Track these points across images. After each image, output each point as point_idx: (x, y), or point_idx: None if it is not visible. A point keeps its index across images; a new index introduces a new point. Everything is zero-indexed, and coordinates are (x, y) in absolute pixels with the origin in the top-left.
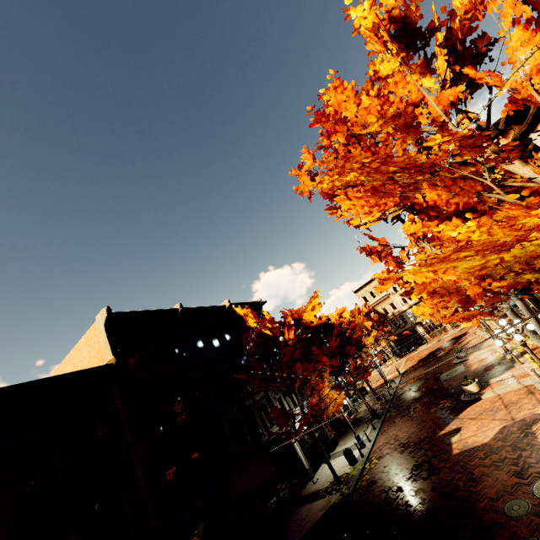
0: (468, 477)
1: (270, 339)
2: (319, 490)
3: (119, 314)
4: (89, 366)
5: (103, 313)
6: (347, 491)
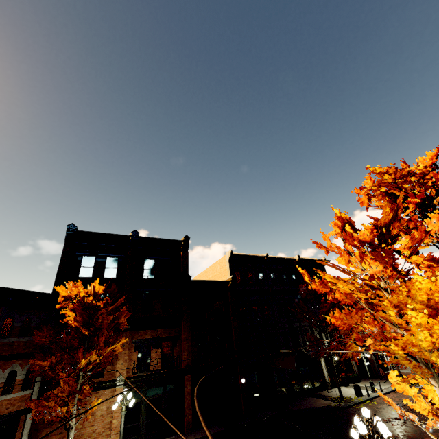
0: (417, 438)
1: (316, 294)
2: (328, 396)
3: (235, 255)
4: (219, 275)
5: (229, 253)
6: (342, 405)
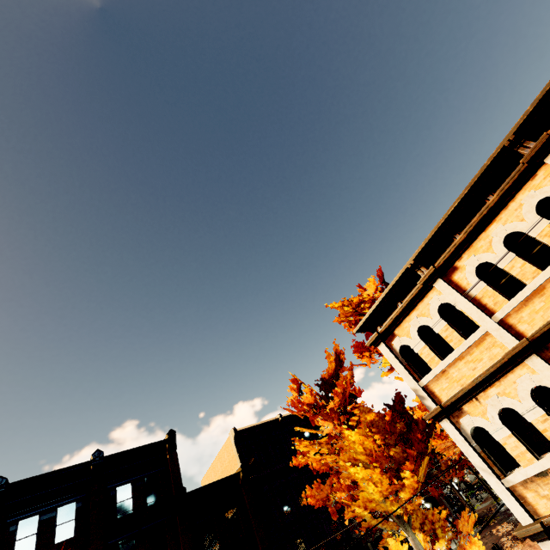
0: None
1: None
2: None
3: (241, 431)
4: (229, 466)
5: (232, 432)
6: None
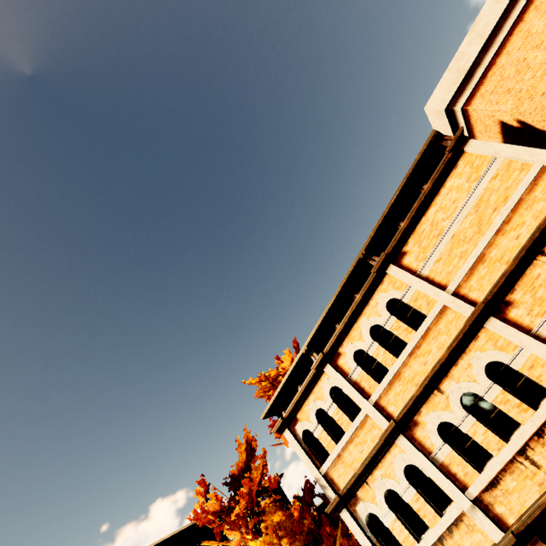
0: None
1: None
2: None
3: None
4: None
5: None
6: None
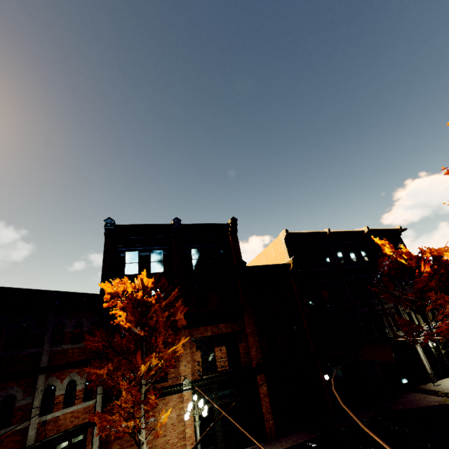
0: None
1: (404, 267)
2: (438, 391)
3: (292, 234)
4: (275, 259)
5: (283, 232)
6: None
